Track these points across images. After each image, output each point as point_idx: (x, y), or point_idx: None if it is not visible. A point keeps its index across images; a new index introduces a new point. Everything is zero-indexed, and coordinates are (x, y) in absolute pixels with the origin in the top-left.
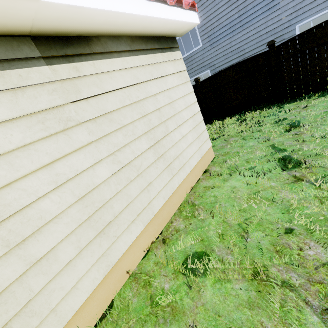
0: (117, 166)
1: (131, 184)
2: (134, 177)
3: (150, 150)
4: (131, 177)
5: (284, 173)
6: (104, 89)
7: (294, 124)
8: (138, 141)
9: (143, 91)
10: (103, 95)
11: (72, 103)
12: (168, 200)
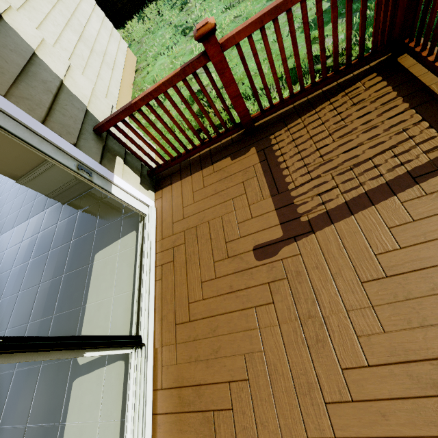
0: (67, 53)
1: (87, 71)
2: (84, 65)
3: (81, 43)
4: (82, 64)
5: (186, 38)
6: None
7: (184, 2)
8: (66, 32)
9: None
10: None
11: None
12: (120, 91)
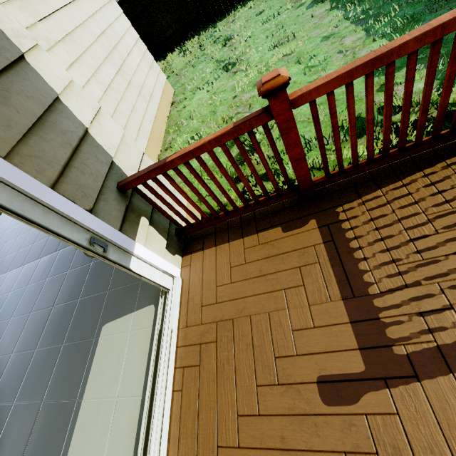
0: (102, 86)
1: (121, 105)
2: (119, 99)
3: (119, 76)
4: (117, 98)
5: (227, 74)
6: (53, 8)
7: (228, 38)
8: (105, 65)
9: (81, 11)
10: (54, 14)
11: (39, 22)
12: (154, 124)
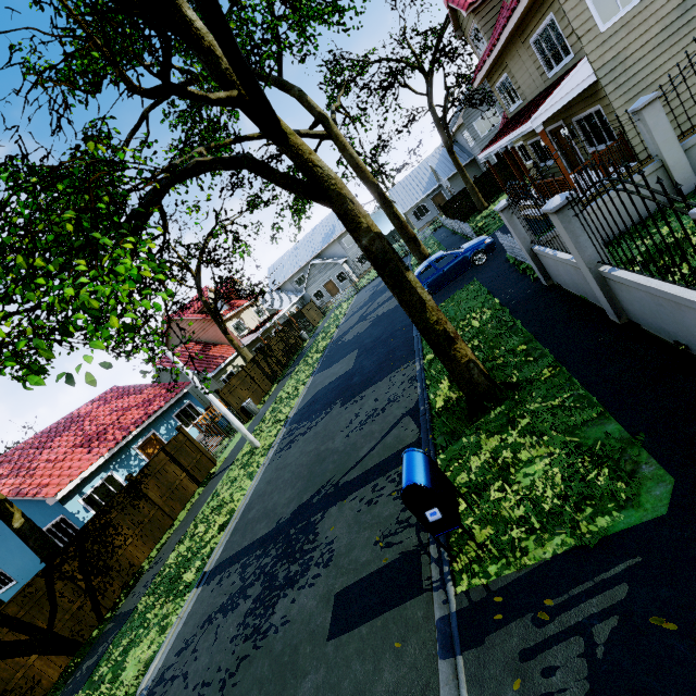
0: None
1: None
2: None
3: None
4: None
5: None
6: None
7: None
8: None
9: None
10: None
11: None
12: None
